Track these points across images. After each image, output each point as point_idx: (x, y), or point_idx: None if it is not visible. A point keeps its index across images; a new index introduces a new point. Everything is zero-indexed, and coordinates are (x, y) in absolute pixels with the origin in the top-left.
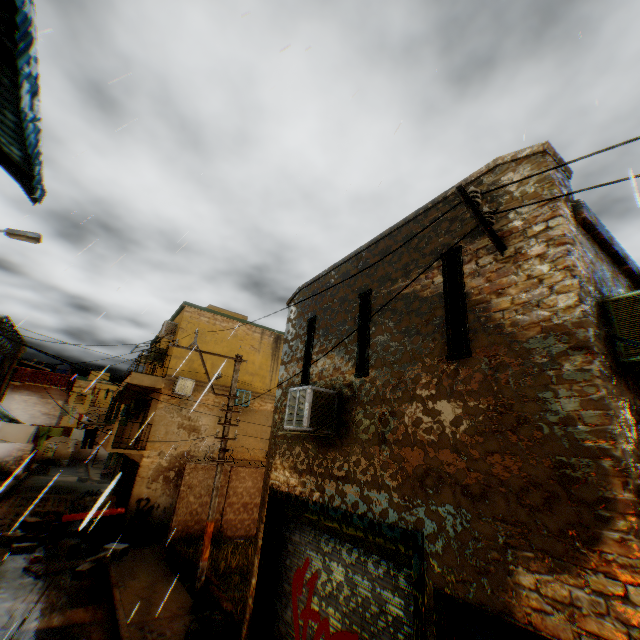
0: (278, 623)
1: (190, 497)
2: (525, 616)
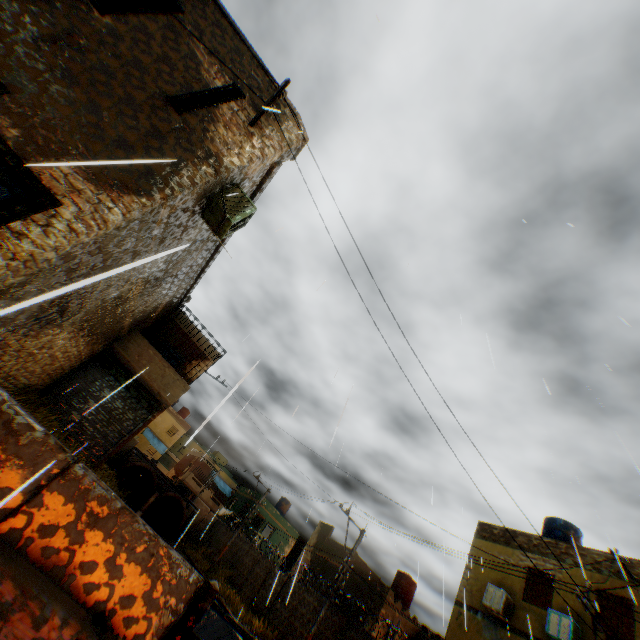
0: None
1: None
2: (42, 172)
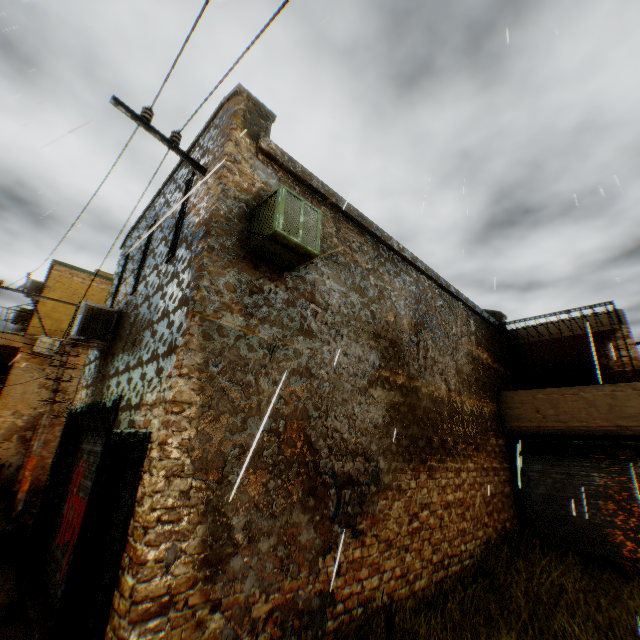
0: (59, 519)
1: (44, 452)
2: (139, 424)
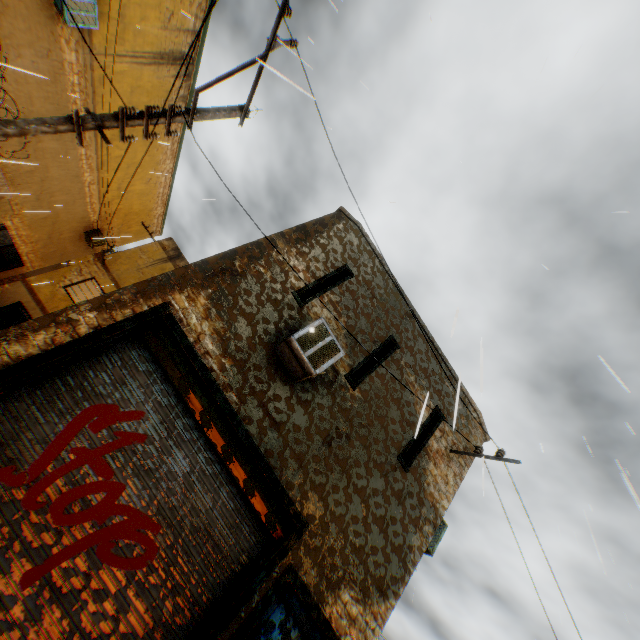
0: (4, 421)
1: None
2: (330, 612)
